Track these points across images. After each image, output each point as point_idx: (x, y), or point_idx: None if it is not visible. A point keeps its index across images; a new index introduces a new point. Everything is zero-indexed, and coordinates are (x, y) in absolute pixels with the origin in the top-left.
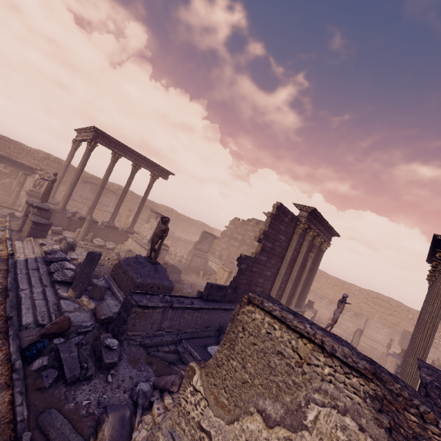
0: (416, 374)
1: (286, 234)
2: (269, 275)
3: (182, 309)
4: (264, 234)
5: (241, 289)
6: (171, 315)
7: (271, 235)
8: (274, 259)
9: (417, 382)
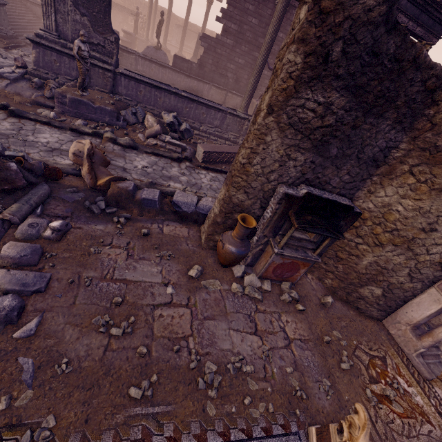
0: (248, 87)
1: (259, 17)
2: (241, 63)
3: (149, 62)
4: (224, 13)
5: (208, 68)
6: (142, 63)
7: (234, 15)
8: (246, 46)
9: (249, 93)
